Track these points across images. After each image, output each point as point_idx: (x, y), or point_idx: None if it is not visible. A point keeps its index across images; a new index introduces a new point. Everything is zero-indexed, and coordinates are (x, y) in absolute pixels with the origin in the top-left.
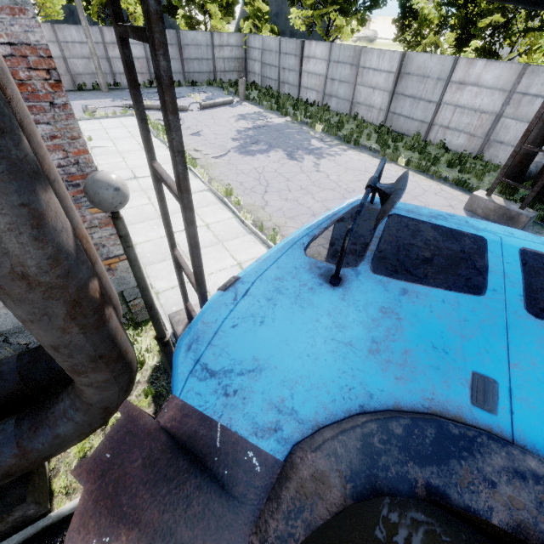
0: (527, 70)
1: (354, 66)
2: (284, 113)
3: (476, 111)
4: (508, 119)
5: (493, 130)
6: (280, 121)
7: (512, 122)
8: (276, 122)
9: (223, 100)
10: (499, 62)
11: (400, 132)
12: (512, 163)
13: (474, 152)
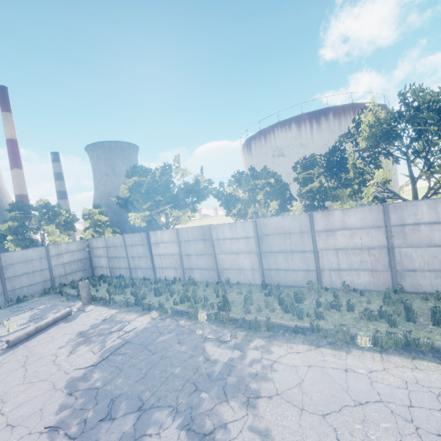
0: (388, 207)
1: (207, 240)
2: (146, 307)
3: (361, 249)
4: (403, 248)
5: (394, 261)
6: (145, 323)
7: (409, 250)
8: (139, 328)
9: (53, 318)
10: (355, 208)
11: (287, 284)
12: None
13: (388, 286)
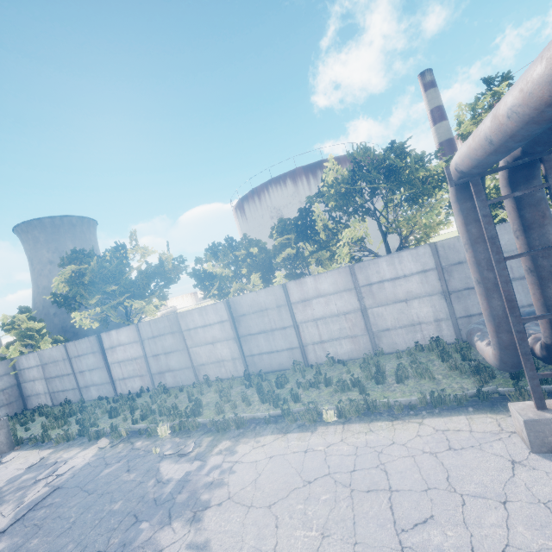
0: (354, 268)
1: (177, 333)
2: (93, 435)
3: (338, 315)
4: (374, 308)
5: (369, 323)
6: (88, 457)
7: (380, 309)
8: (78, 465)
9: None
10: (325, 272)
11: (273, 369)
12: (510, 346)
13: (369, 350)
